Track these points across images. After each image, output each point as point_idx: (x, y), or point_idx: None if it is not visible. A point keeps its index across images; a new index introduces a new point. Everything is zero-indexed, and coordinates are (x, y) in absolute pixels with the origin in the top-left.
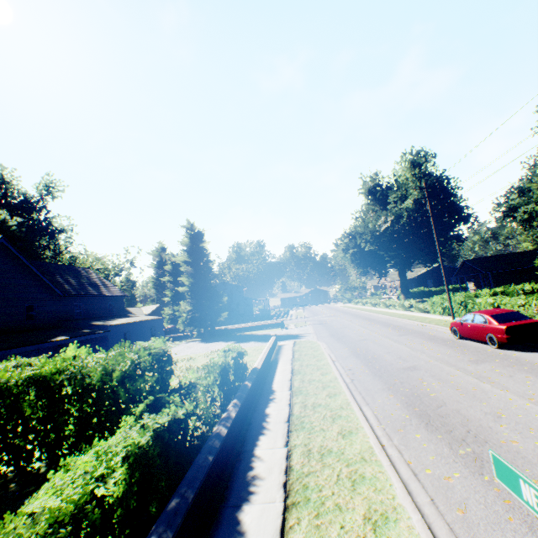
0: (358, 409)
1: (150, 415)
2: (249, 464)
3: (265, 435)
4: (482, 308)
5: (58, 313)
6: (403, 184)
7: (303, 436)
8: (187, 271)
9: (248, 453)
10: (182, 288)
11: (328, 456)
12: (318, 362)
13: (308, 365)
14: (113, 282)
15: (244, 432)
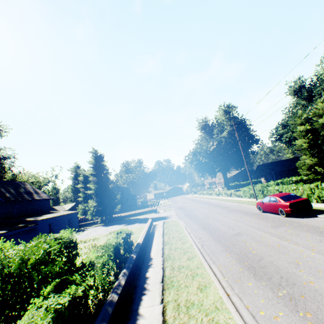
0: (208, 267)
1: (55, 295)
2: (135, 322)
3: (146, 295)
4: (272, 192)
5: (0, 214)
6: (221, 123)
7: (173, 293)
8: (93, 180)
9: (134, 312)
10: (90, 191)
11: (192, 308)
12: (179, 235)
13: (173, 237)
14: (43, 190)
15: (131, 294)
